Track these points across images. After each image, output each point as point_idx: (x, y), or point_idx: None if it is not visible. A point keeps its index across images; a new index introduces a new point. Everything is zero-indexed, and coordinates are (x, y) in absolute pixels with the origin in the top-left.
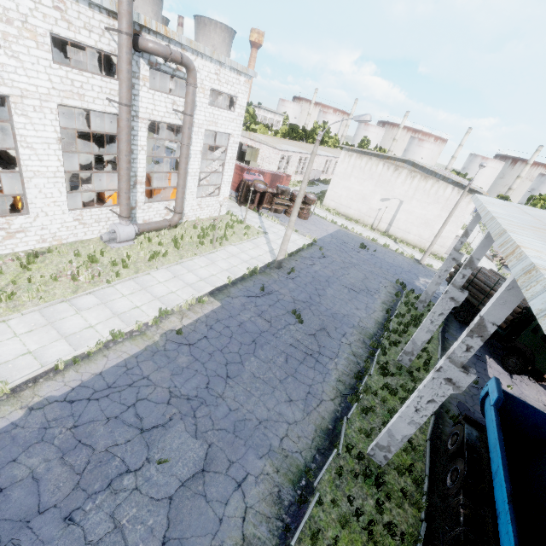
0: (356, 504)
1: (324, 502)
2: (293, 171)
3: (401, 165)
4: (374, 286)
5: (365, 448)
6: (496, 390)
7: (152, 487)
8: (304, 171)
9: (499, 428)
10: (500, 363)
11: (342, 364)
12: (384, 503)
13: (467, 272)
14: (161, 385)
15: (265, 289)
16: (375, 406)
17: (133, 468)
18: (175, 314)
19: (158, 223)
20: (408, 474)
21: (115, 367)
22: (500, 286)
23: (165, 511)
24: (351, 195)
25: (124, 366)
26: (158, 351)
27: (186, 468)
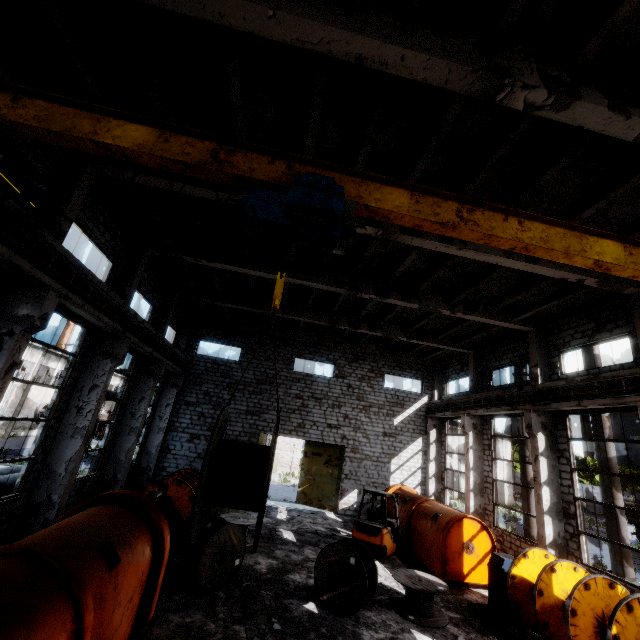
0: None
1: None
2: None
3: None
4: None
5: None
6: None
7: None
8: None
9: None
10: None
11: None
12: None
13: None
14: None
15: None
16: None
17: None
18: None
19: None
20: None
21: None
22: None
23: None
24: None
25: None
26: None
27: None
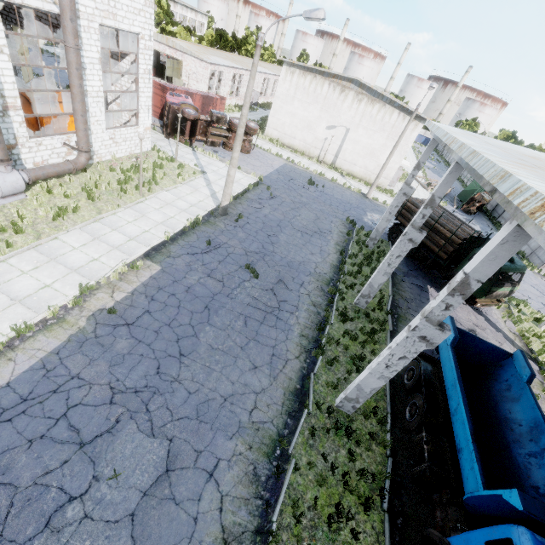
0: (330, 459)
1: (300, 465)
2: (226, 91)
3: (348, 85)
4: (326, 226)
5: (333, 400)
6: (452, 330)
7: (106, 509)
8: (240, 93)
9: (457, 367)
10: (439, 290)
11: (303, 317)
12: (355, 451)
13: (428, 212)
14: (98, 382)
15: (212, 243)
16: (339, 355)
17: (77, 494)
18: (102, 288)
19: (56, 166)
20: (373, 416)
21: (28, 372)
22: (443, 218)
23: (127, 531)
24: (296, 123)
25: (42, 368)
26: (86, 339)
27: (146, 475)
